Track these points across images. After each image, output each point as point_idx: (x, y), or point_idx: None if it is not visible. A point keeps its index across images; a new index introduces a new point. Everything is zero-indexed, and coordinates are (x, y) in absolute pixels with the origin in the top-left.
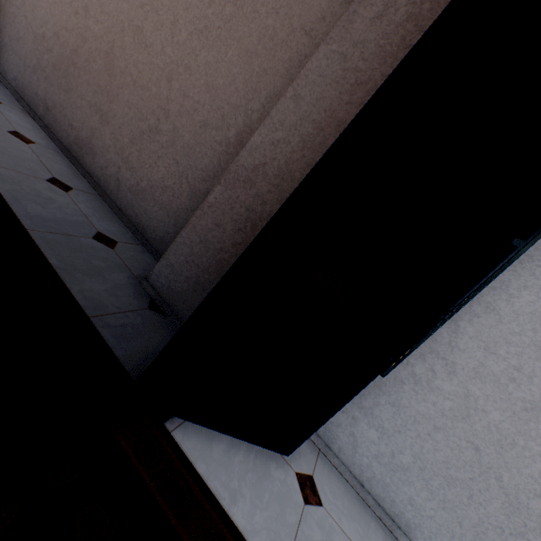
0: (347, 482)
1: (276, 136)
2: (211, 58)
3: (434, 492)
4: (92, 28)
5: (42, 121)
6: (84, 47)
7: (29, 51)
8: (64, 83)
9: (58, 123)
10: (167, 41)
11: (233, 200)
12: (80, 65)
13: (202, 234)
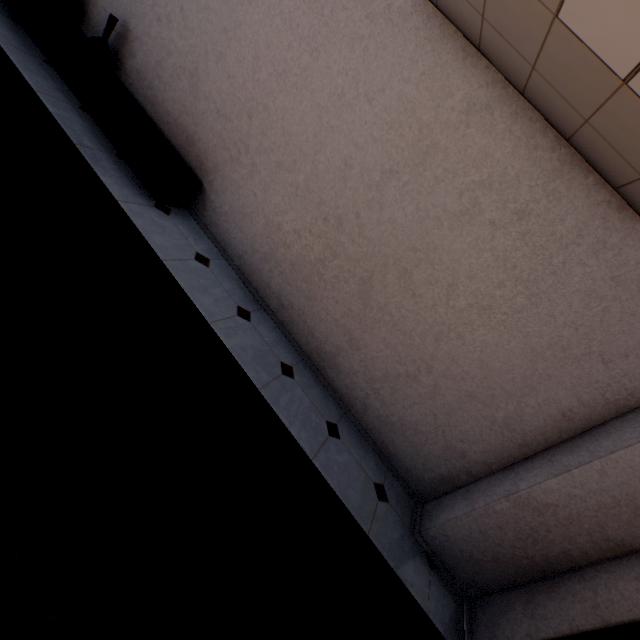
0: None
1: (573, 491)
2: (490, 339)
3: None
4: (345, 245)
5: (275, 315)
6: (334, 262)
7: (258, 234)
8: (305, 288)
9: (295, 325)
10: (440, 300)
11: (519, 517)
12: (327, 278)
13: (482, 527)
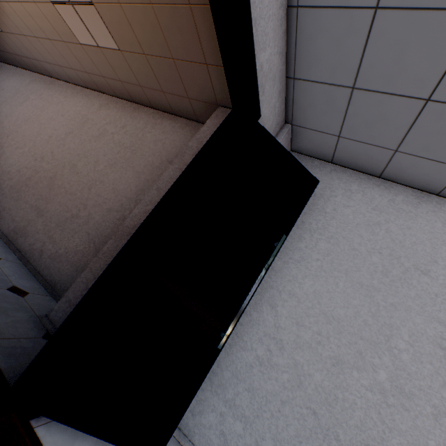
0: None
1: (147, 208)
2: (117, 176)
3: None
4: (44, 166)
5: None
6: (36, 176)
7: None
8: (16, 195)
9: (4, 219)
10: (91, 170)
11: (120, 247)
12: (31, 185)
13: (96, 273)
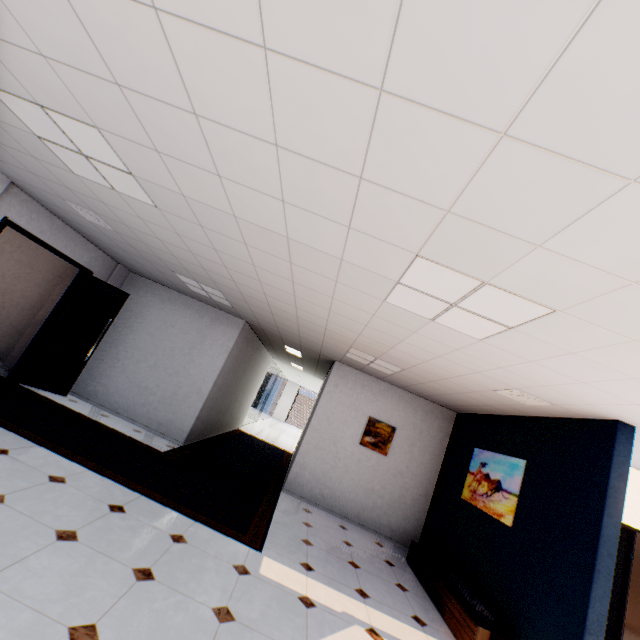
0: (96, 406)
1: (49, 310)
2: (24, 287)
3: (121, 395)
4: None
5: None
6: None
7: None
8: None
9: None
10: (1, 282)
11: (37, 331)
12: None
13: (26, 343)
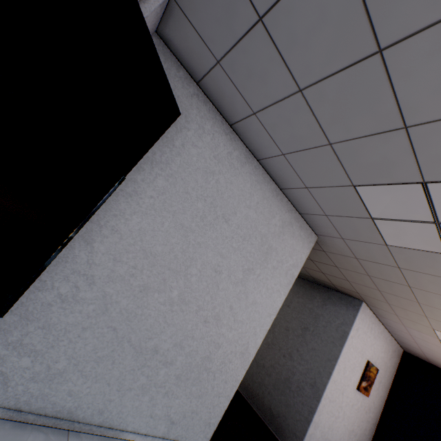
0: (0, 420)
1: None
2: None
3: (88, 375)
4: None
5: None
6: None
7: None
8: None
9: None
10: None
11: None
12: None
13: None
